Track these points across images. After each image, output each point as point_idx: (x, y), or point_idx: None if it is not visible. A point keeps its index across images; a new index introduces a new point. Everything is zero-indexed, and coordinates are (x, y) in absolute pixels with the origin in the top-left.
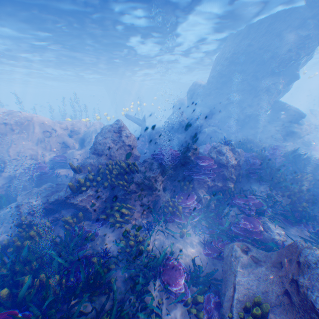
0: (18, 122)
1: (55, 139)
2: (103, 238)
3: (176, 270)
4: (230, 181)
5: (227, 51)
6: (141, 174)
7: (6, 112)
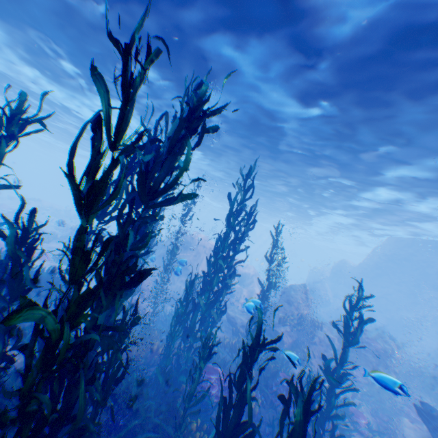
0: (210, 248)
1: (226, 270)
2: (293, 367)
3: (358, 410)
4: (392, 372)
5: (386, 248)
6: (323, 332)
7: (204, 238)
